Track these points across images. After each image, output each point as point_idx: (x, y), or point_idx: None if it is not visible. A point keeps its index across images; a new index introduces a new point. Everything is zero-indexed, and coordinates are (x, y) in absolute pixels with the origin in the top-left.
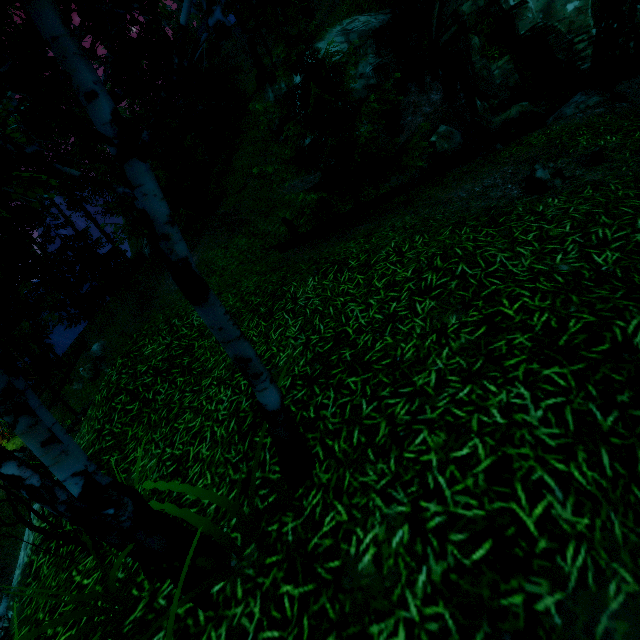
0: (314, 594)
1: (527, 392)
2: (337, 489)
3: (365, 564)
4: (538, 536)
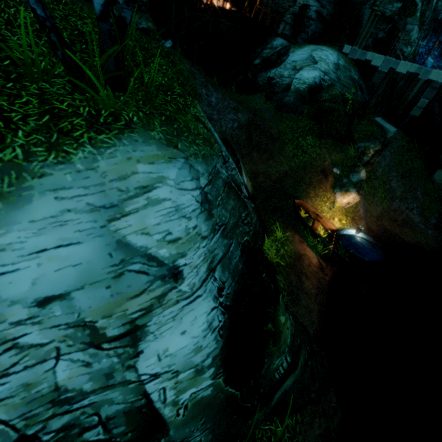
0: (158, 88)
1: (166, 61)
2: (140, 72)
3: (164, 82)
4: (184, 82)
